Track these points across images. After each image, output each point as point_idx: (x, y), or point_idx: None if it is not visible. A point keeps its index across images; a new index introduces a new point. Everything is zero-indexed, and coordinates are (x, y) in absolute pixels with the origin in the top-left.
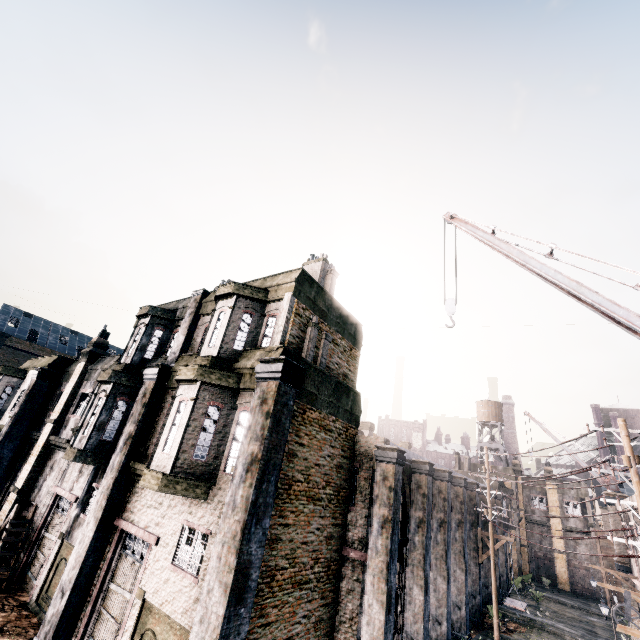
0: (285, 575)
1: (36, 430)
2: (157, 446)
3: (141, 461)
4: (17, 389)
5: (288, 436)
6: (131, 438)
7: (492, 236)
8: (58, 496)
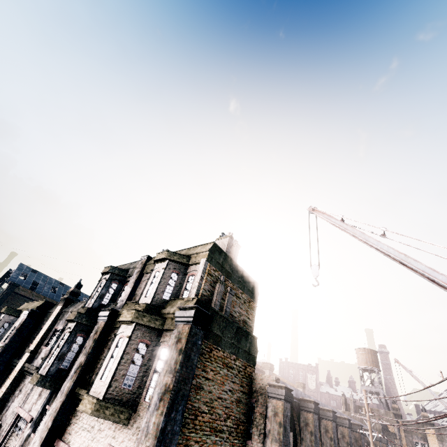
0: None
1: (17, 358)
2: (97, 374)
3: (85, 387)
4: (12, 325)
5: (197, 370)
6: (80, 367)
7: (341, 222)
8: (19, 416)
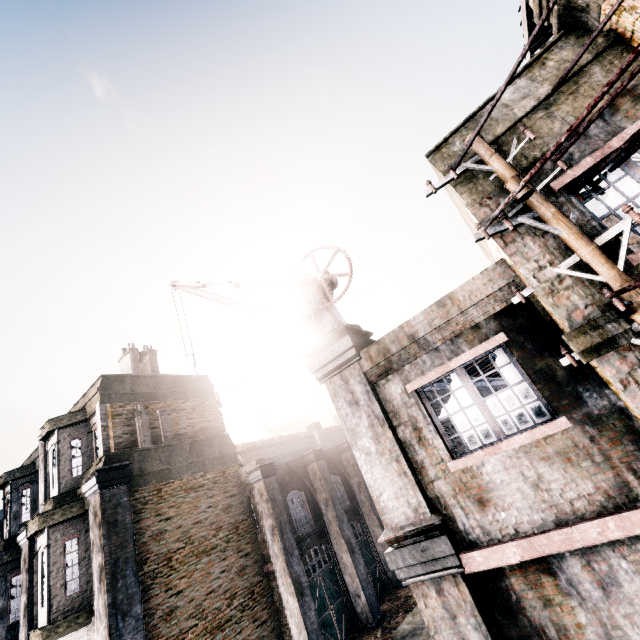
0: (197, 631)
1: None
2: (37, 605)
3: None
4: None
5: (147, 522)
6: (26, 608)
7: (199, 290)
8: None
